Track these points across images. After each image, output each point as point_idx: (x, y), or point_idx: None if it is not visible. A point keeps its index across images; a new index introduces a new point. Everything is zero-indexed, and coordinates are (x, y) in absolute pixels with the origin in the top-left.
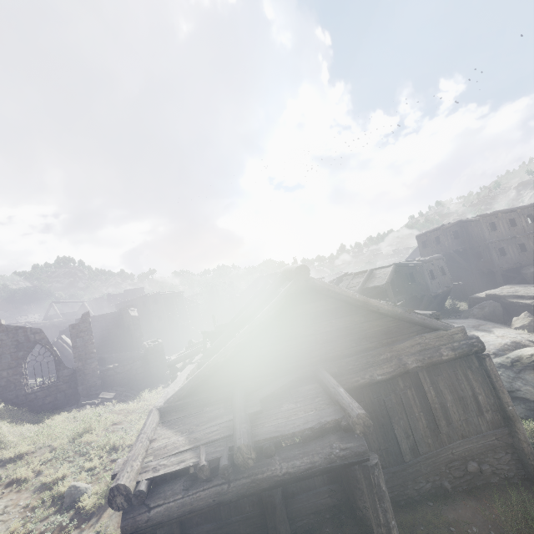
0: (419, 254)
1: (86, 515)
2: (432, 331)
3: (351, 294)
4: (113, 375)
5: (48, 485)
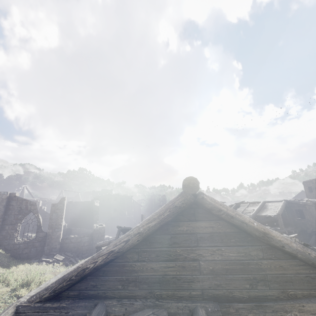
0: (302, 196)
1: None
2: None
3: (247, 219)
4: (69, 243)
5: None
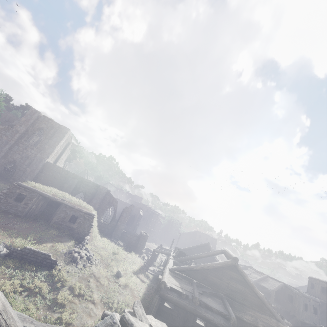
0: None
1: (121, 284)
2: (276, 320)
3: (249, 279)
4: (125, 236)
5: (109, 264)
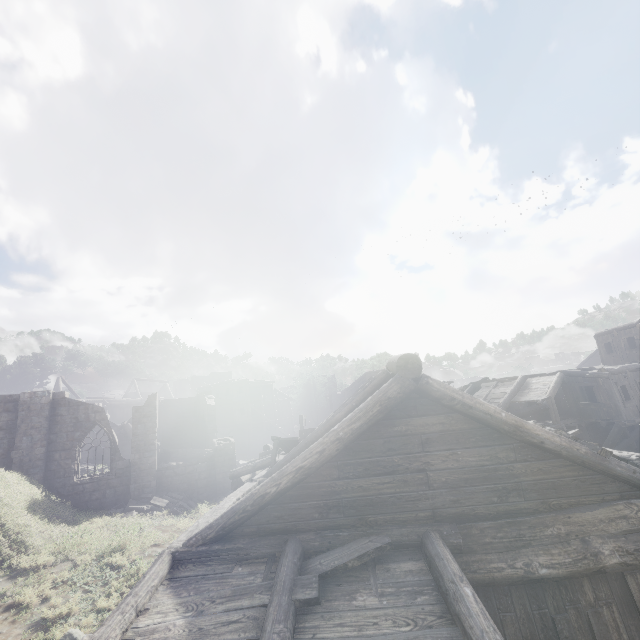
0: (597, 361)
1: None
2: None
3: (492, 409)
4: (172, 476)
5: (48, 621)
